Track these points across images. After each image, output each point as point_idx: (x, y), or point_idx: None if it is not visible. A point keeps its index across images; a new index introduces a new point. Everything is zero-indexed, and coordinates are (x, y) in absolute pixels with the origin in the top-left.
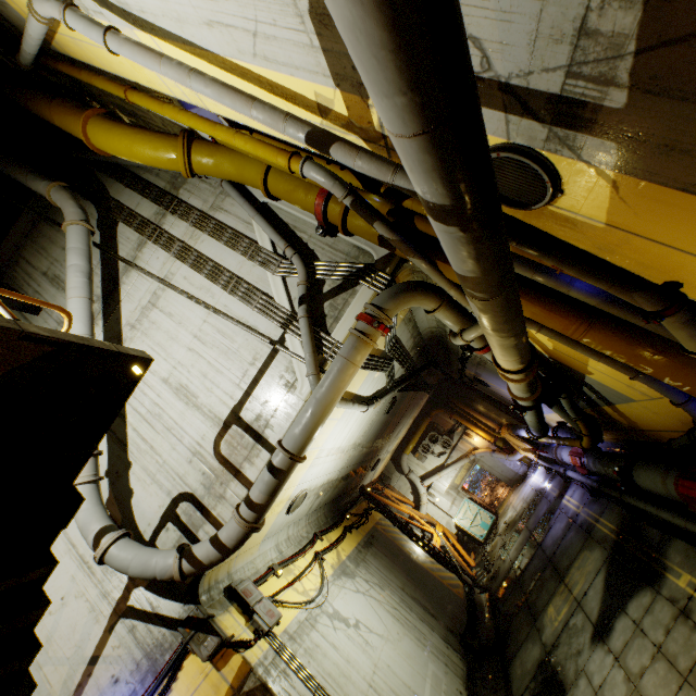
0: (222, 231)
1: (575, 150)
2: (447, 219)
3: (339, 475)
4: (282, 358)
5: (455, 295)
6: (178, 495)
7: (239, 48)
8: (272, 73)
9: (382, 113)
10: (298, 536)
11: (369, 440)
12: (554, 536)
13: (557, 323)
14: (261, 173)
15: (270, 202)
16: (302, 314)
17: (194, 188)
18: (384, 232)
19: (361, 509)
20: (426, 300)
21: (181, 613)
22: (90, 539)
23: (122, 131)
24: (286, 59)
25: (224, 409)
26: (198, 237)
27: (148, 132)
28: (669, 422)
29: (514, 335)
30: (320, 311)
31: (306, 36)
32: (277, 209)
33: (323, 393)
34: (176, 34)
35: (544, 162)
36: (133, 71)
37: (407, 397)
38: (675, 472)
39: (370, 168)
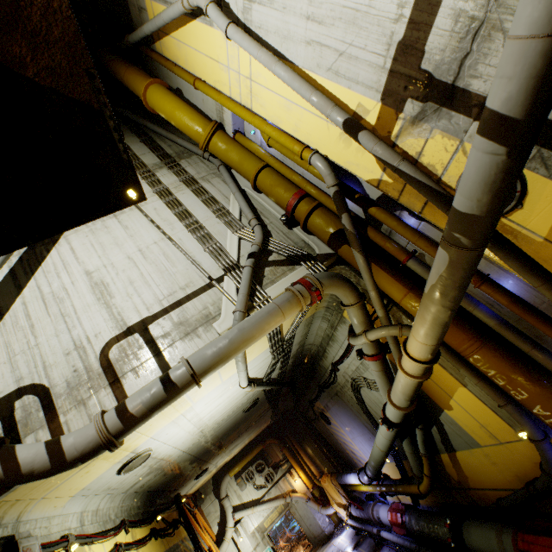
0: (204, 192)
1: (550, 169)
2: (506, 136)
3: (178, 459)
4: (213, 293)
5: (374, 296)
6: (30, 385)
7: (320, 63)
8: (333, 85)
9: (529, 16)
10: (106, 515)
11: (217, 434)
12: None
13: (456, 336)
14: (258, 167)
15: (248, 192)
16: (249, 264)
17: (194, 163)
18: (347, 223)
19: (171, 517)
20: (350, 293)
21: None
22: None
23: (176, 98)
24: (353, 75)
25: (135, 316)
26: (181, 189)
27: (193, 108)
28: (504, 476)
29: (452, 310)
30: (260, 271)
31: (383, 60)
32: (252, 198)
33: (248, 326)
34: (274, 47)
35: (521, 176)
36: (210, 71)
37: (261, 408)
38: (512, 528)
39: (385, 152)
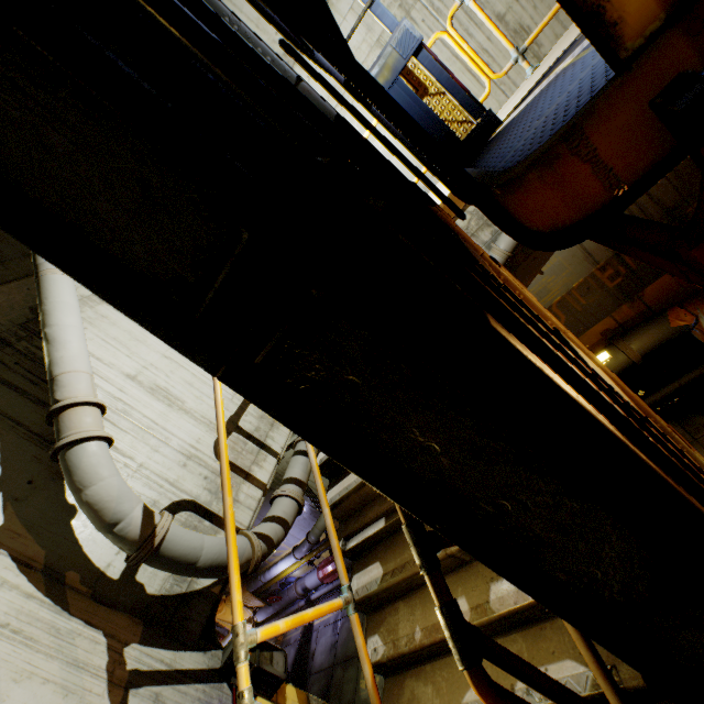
0: None
1: None
2: None
3: None
4: None
5: None
6: (172, 504)
7: None
8: None
9: None
10: None
11: None
12: (325, 649)
13: None
14: None
15: None
16: None
17: None
18: None
19: None
20: None
21: (207, 663)
22: (137, 514)
23: None
24: None
25: None
26: None
27: None
28: None
29: None
30: None
31: None
32: None
33: None
34: None
35: None
36: None
37: None
38: None
39: None
